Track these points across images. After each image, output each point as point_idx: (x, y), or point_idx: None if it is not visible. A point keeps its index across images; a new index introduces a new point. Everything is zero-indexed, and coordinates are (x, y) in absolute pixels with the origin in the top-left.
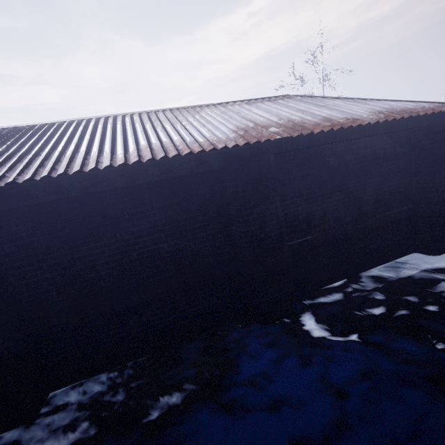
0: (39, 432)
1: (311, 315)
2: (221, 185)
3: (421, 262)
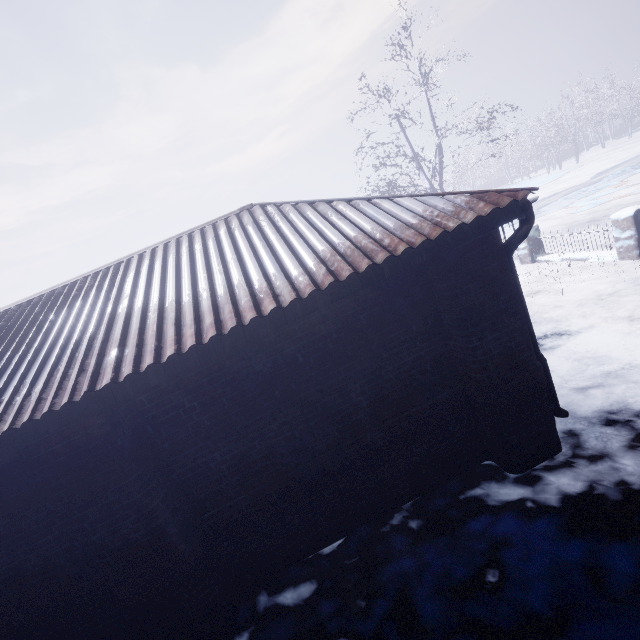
0: None
1: None
2: None
3: (484, 492)
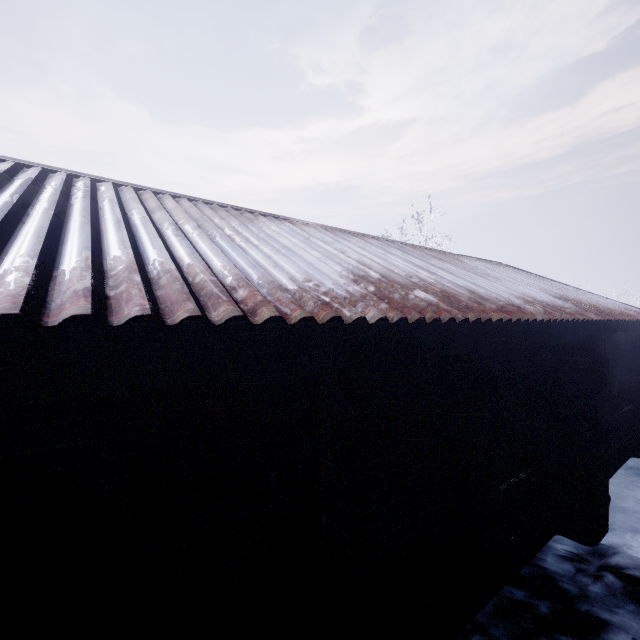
0: None
1: (628, 530)
2: (556, 358)
3: None
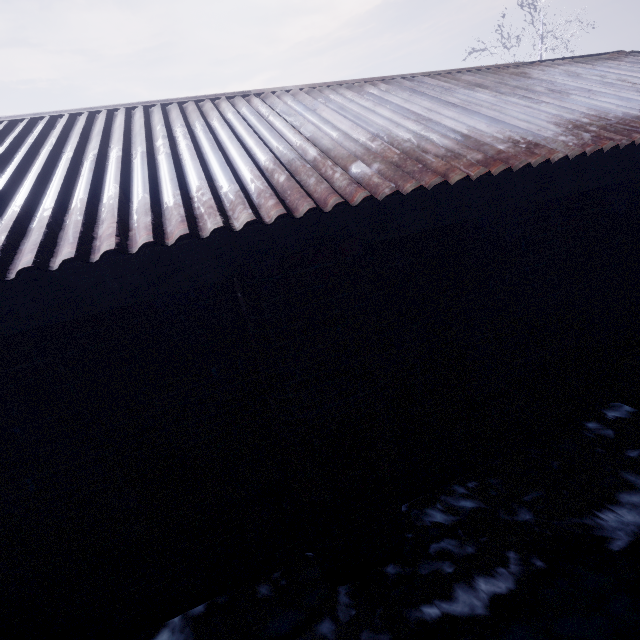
0: (442, 566)
1: None
2: None
3: None
